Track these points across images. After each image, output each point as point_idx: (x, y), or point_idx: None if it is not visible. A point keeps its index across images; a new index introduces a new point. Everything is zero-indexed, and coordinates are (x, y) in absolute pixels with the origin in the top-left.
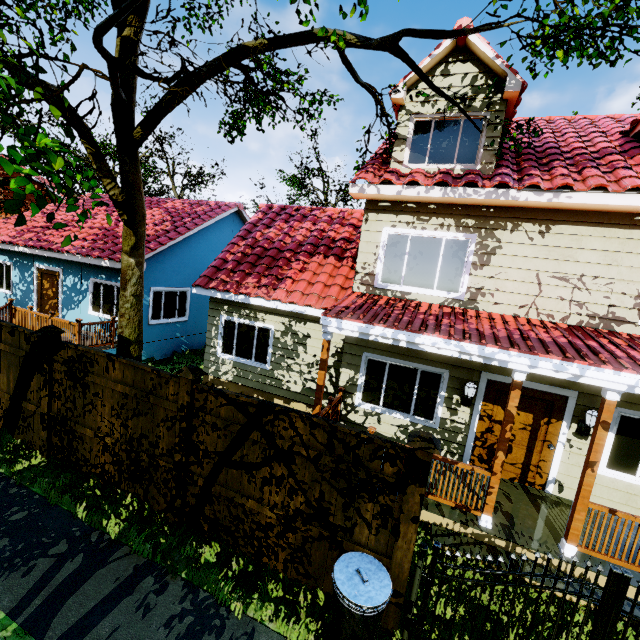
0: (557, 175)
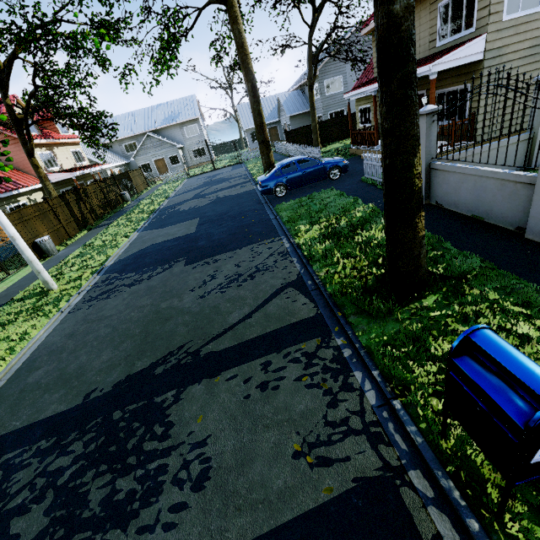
0: (53, 136)
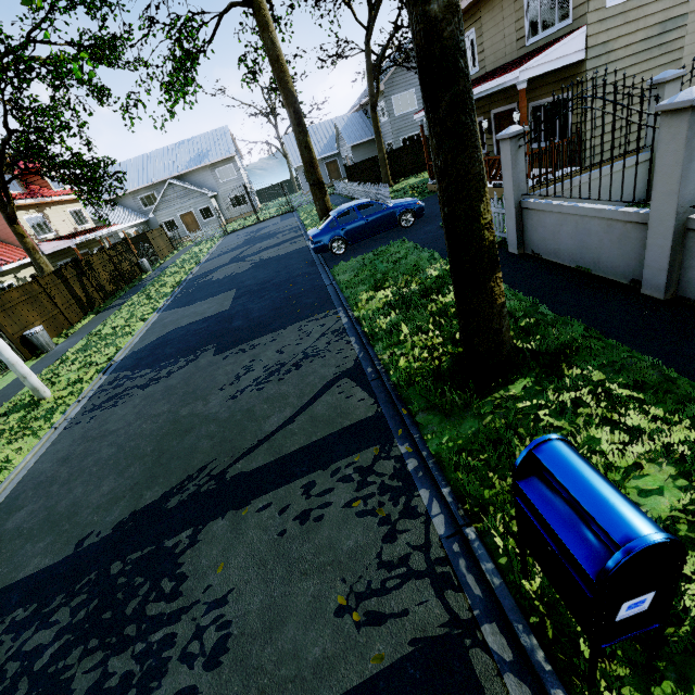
0: (43, 193)
